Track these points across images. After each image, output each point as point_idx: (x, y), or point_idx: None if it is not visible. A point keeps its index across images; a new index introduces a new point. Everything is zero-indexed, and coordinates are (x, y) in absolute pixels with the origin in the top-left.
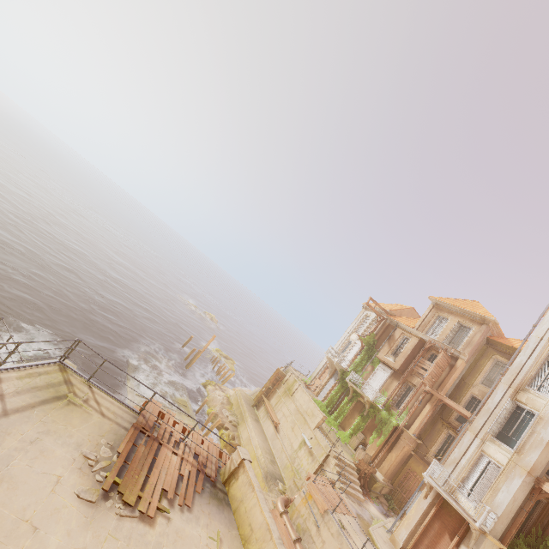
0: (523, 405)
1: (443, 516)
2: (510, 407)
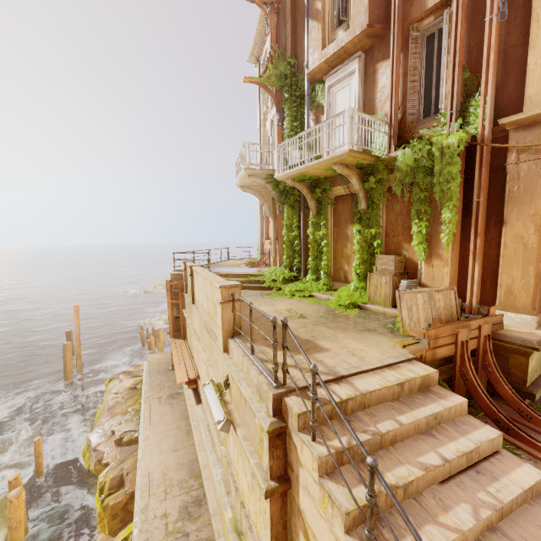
0: None
1: None
2: None
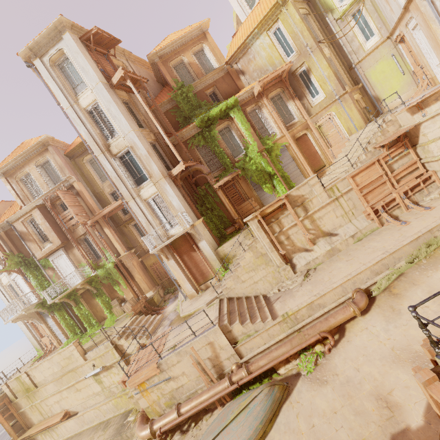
0: (120, 153)
1: (181, 251)
2: (119, 162)
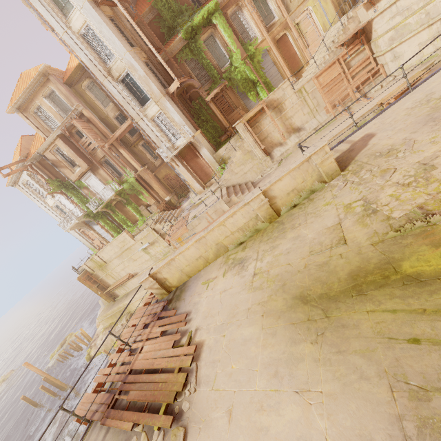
0: (121, 76)
1: (188, 159)
2: (122, 86)
